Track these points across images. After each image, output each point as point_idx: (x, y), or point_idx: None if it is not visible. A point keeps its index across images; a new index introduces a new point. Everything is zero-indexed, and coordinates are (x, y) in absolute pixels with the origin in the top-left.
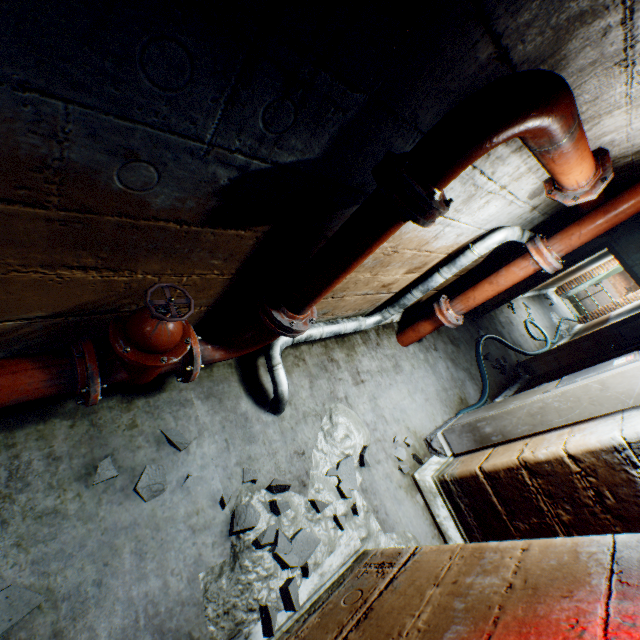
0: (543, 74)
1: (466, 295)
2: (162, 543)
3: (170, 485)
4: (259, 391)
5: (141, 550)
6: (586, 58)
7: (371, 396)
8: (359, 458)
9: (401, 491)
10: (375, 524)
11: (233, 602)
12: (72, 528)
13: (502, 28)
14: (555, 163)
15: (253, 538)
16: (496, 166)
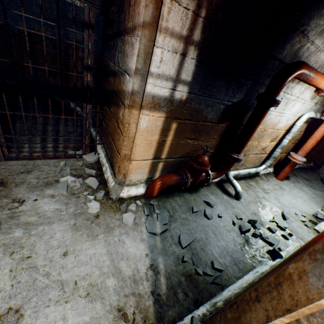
0: (295, 62)
1: (301, 147)
2: (219, 232)
3: (213, 217)
4: (228, 193)
5: (214, 233)
6: (306, 55)
7: (274, 197)
8: (281, 216)
9: (310, 234)
10: (303, 243)
11: (253, 253)
12: (192, 223)
13: (279, 58)
14: (312, 81)
15: (250, 235)
16: (291, 90)
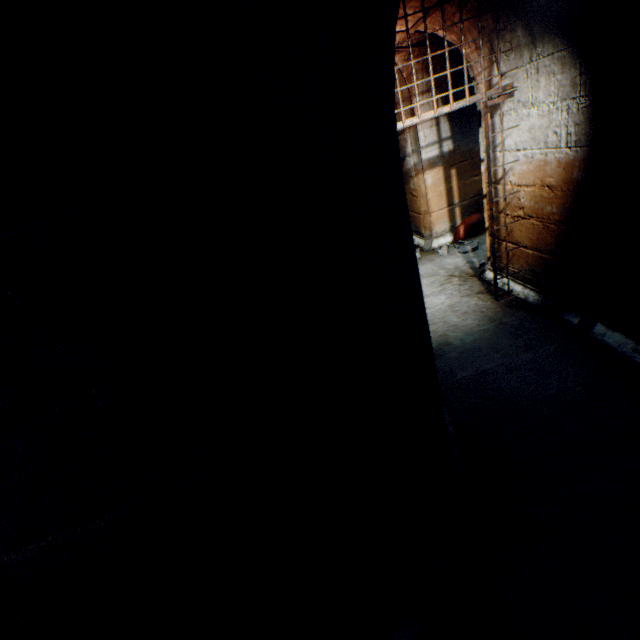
0: None
1: None
2: None
3: None
4: None
5: None
6: None
7: None
8: None
9: None
10: None
11: None
12: None
13: None
14: None
15: None
16: None
